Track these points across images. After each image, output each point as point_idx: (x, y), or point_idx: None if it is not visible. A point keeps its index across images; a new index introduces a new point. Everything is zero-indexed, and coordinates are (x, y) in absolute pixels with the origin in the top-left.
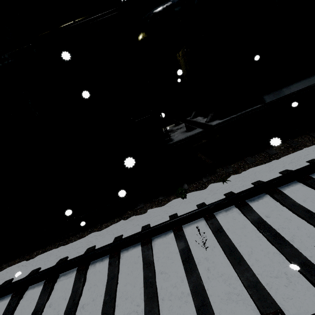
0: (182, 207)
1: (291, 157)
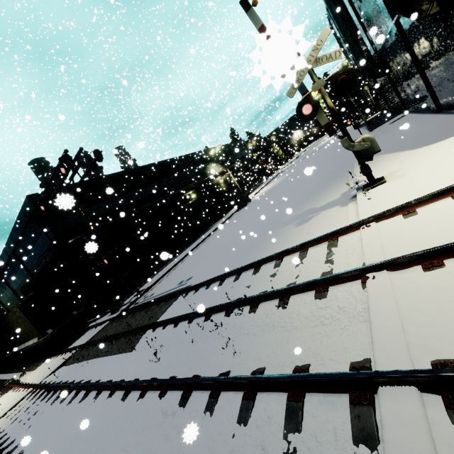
0: (2, 377)
1: (13, 374)
